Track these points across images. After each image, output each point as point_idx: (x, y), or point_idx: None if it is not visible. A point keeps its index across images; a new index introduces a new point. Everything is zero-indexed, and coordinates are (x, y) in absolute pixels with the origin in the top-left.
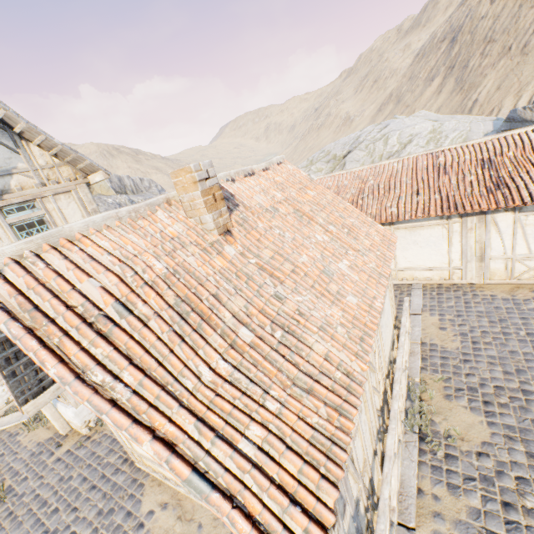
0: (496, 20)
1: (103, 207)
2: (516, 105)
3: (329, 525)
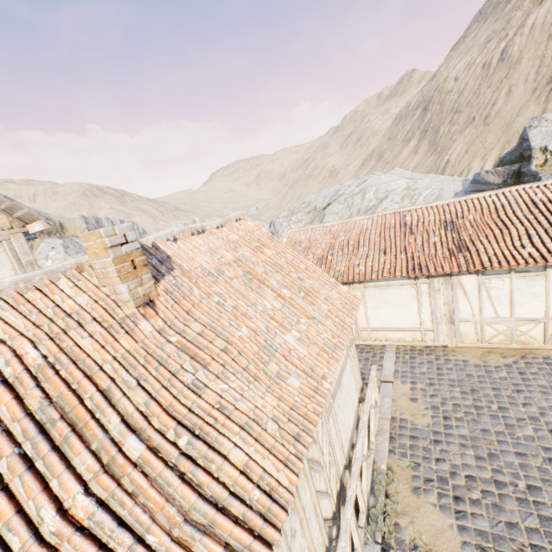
0: (460, 95)
1: (74, 249)
2: (482, 167)
3: None
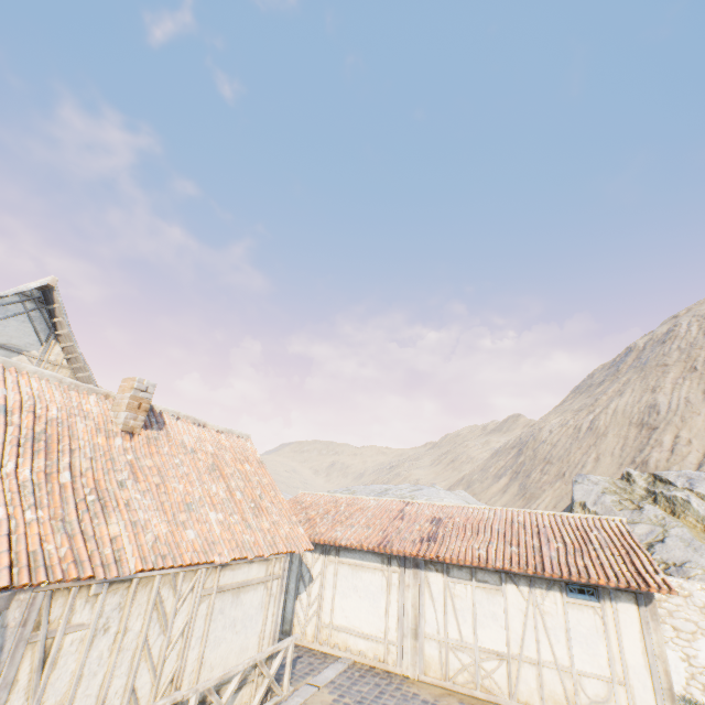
0: (552, 447)
1: None
2: None
3: None
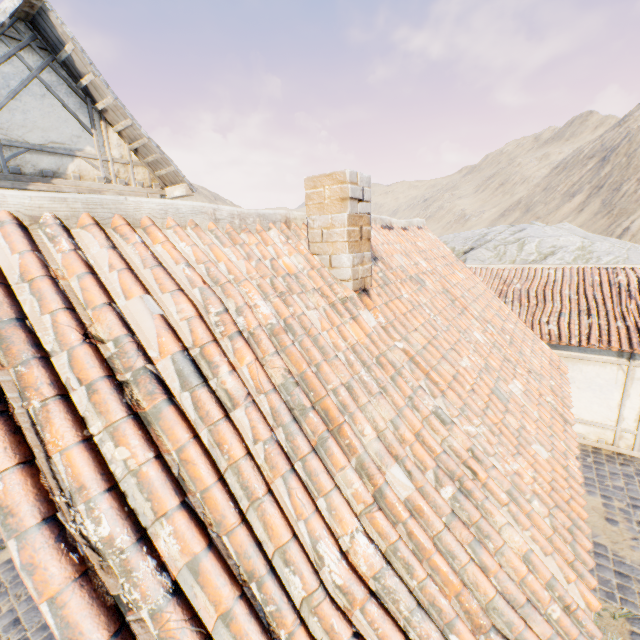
0: None
1: None
2: None
3: None
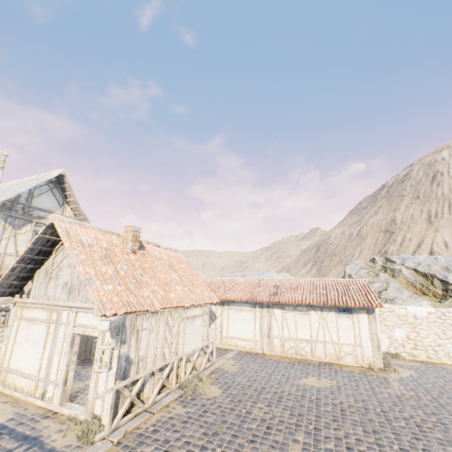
0: (336, 246)
1: None
2: None
3: (118, 314)
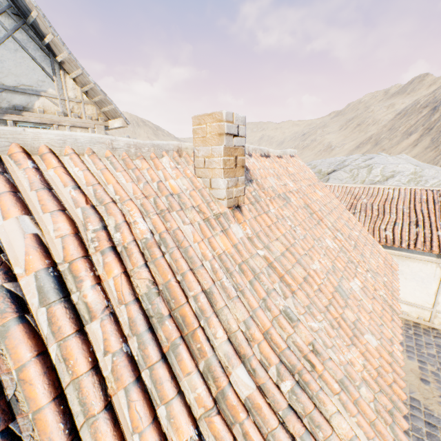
0: None
1: None
2: None
3: None
